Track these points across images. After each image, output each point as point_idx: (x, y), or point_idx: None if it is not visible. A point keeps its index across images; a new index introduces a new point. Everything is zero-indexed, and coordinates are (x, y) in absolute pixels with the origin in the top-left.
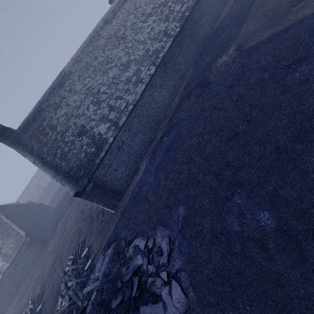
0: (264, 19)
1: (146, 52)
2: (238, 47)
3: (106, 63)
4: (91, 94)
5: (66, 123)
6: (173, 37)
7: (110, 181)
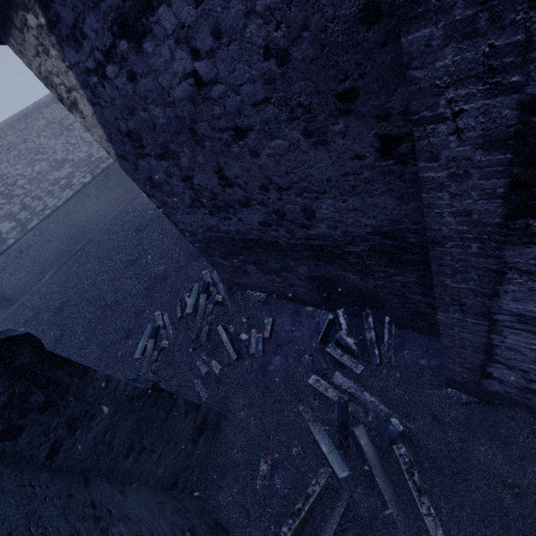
0: None
1: (89, 156)
2: None
3: (37, 152)
4: (4, 184)
5: None
6: None
7: (0, 285)
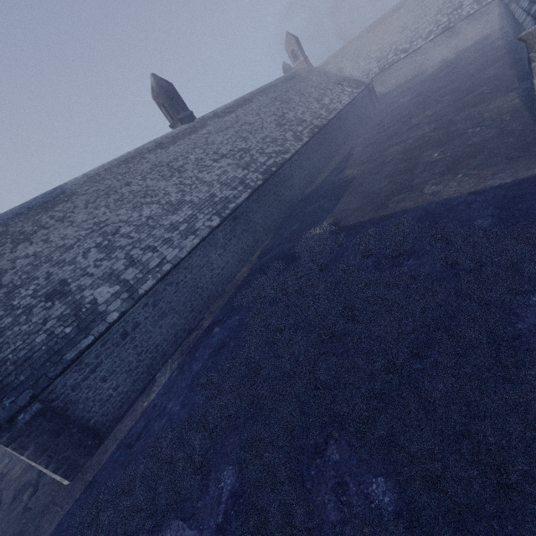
0: (364, 199)
1: (211, 196)
2: (334, 221)
3: (144, 194)
4: (101, 233)
5: (29, 270)
6: (253, 189)
7: (84, 402)
